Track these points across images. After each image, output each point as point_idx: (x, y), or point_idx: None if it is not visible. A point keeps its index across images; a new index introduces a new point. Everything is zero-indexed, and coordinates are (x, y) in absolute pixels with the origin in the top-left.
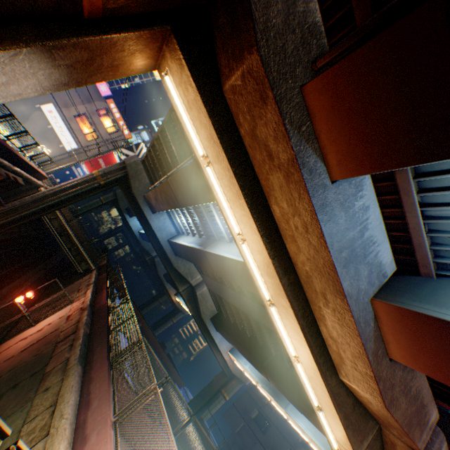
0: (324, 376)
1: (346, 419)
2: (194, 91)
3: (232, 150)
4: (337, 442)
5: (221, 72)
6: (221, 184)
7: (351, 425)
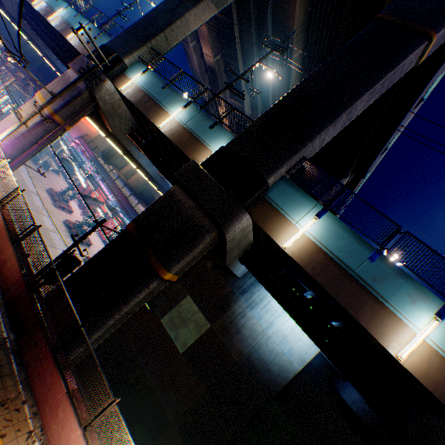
0: None
1: None
2: None
3: None
4: None
5: None
6: None
7: None
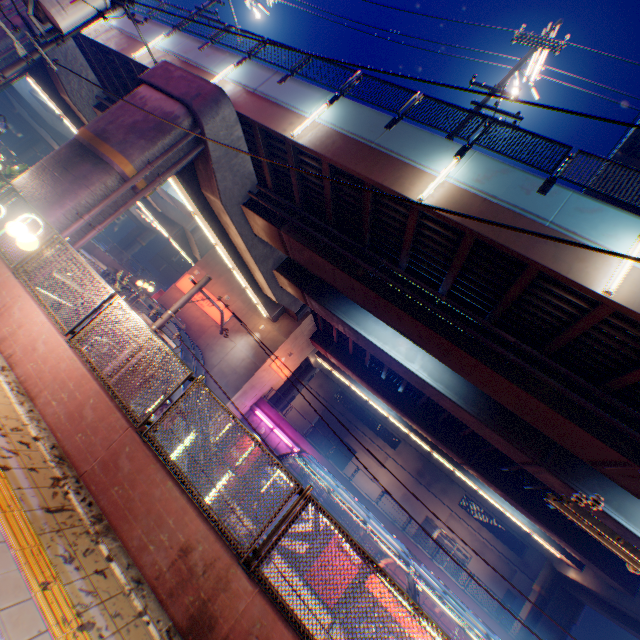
0: (146, 207)
1: (162, 223)
2: (48, 96)
3: (74, 120)
4: (167, 234)
5: (58, 88)
6: (74, 128)
7: (166, 225)
